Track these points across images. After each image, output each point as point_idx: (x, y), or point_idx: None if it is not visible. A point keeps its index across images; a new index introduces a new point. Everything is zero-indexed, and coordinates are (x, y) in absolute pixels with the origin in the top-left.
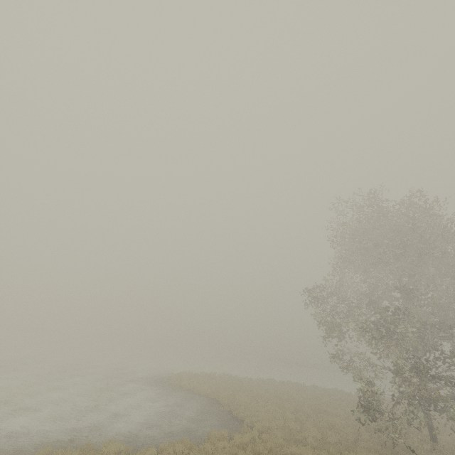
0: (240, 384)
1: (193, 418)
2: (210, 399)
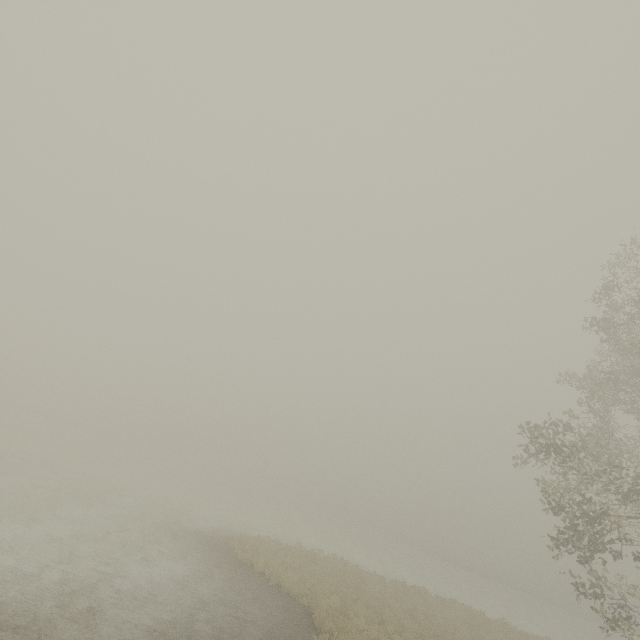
0: (361, 587)
1: None
2: (296, 608)
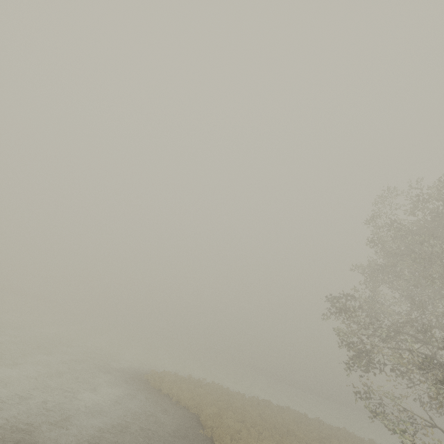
0: (230, 401)
1: (161, 440)
2: (189, 414)
